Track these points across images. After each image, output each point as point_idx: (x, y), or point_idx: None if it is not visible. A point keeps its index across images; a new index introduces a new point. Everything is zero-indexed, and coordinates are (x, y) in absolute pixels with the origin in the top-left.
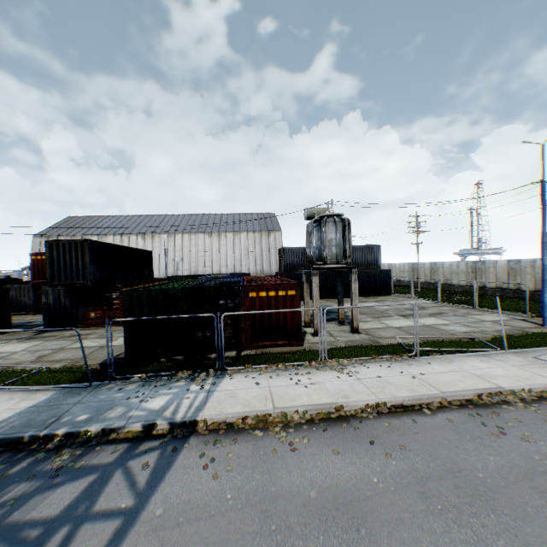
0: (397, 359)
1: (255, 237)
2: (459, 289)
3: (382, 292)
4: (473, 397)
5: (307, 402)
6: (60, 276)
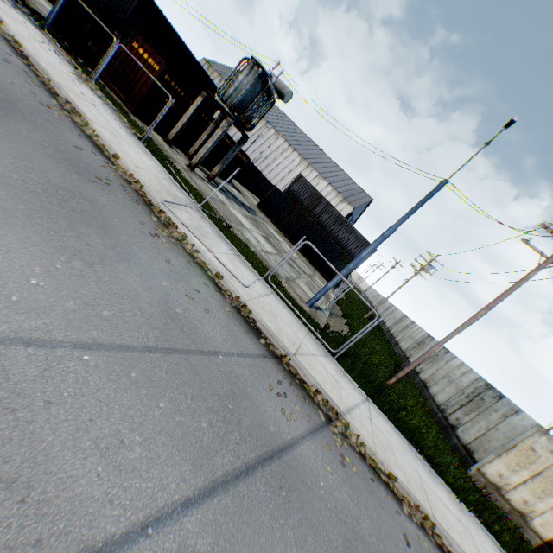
0: (126, 125)
1: (330, 192)
2: (397, 350)
3: (329, 277)
4: (65, 99)
5: (1, 14)
6: (115, 3)
